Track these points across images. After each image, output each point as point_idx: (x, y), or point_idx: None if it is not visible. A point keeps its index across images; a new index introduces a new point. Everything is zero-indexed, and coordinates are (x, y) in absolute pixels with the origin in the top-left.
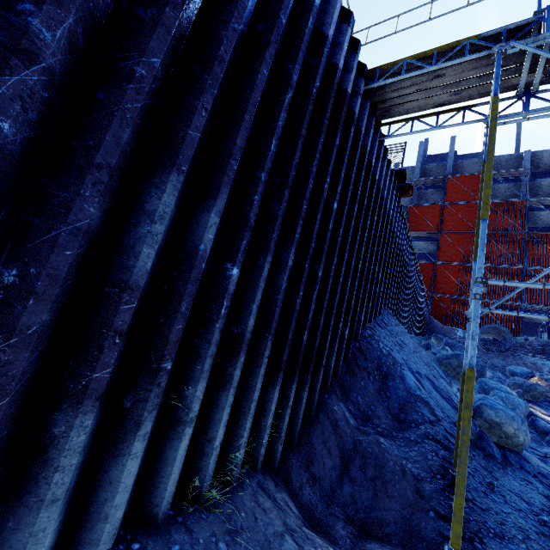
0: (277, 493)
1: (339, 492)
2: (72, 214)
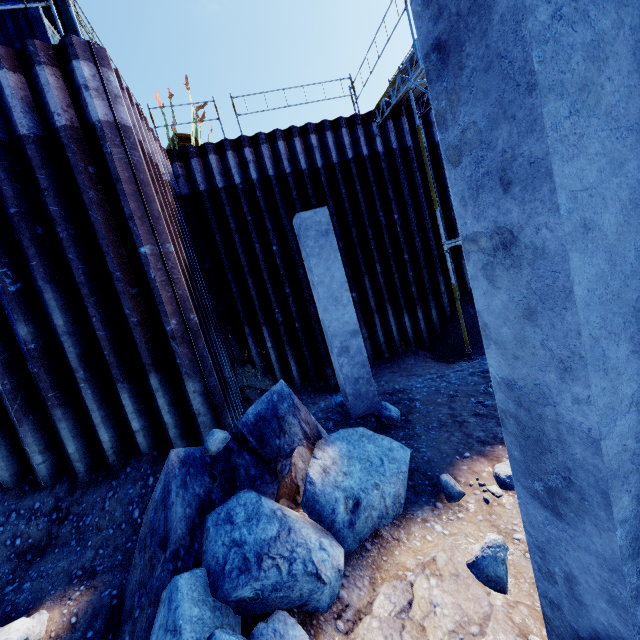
0: (421, 352)
1: (459, 346)
2: (310, 313)
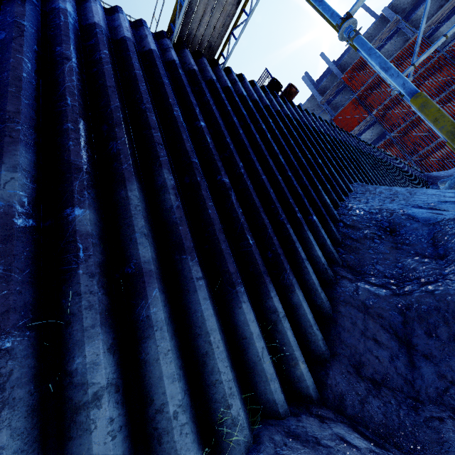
0: (322, 432)
1: (421, 382)
2: None
